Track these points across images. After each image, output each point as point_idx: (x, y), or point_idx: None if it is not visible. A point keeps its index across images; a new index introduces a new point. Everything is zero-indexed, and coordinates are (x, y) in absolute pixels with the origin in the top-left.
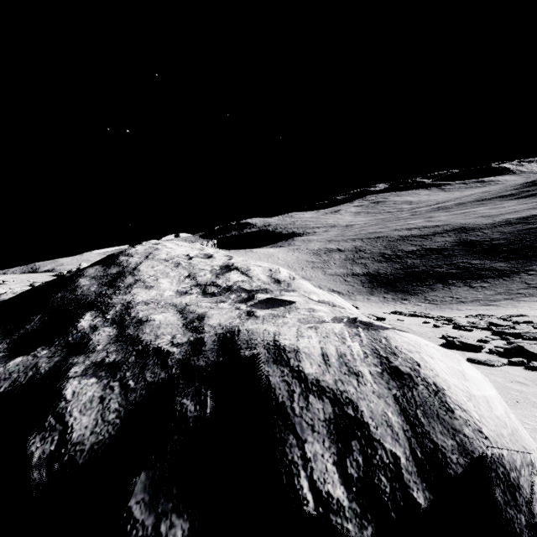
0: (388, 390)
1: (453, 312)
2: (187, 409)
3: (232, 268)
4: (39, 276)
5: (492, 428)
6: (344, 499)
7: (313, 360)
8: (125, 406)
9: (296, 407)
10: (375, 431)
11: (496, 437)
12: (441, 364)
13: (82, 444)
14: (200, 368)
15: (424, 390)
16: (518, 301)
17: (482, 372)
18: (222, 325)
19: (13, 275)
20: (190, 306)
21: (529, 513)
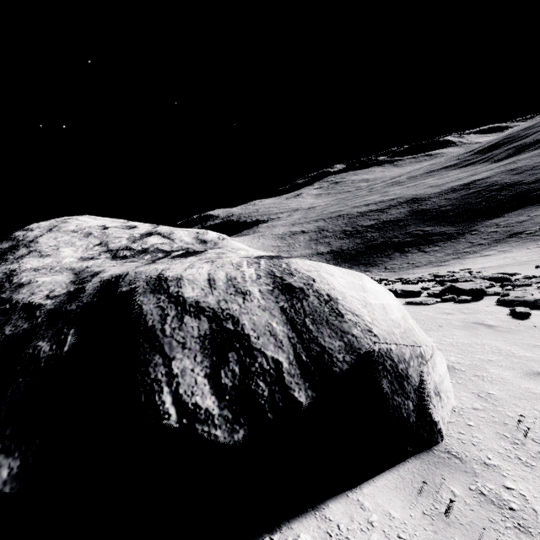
0: (275, 303)
1: (409, 276)
2: (40, 351)
3: (154, 234)
4: None
5: (384, 328)
6: (214, 408)
7: (196, 285)
8: None
9: (167, 328)
10: (256, 341)
11: (386, 335)
12: (341, 280)
13: None
14: (69, 312)
15: (316, 300)
16: (464, 259)
17: (416, 311)
18: (114, 274)
19: None
20: (90, 268)
21: (417, 399)
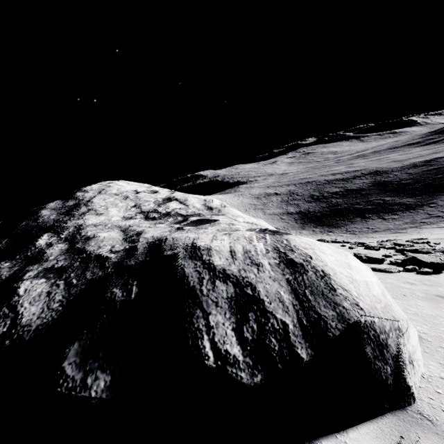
0: (282, 275)
1: (369, 240)
2: (116, 296)
3: (173, 200)
4: None
5: (368, 303)
6: (239, 355)
7: (222, 255)
8: (67, 297)
9: (204, 289)
10: (269, 305)
11: (370, 309)
12: (331, 258)
13: (29, 326)
14: (130, 267)
15: (313, 275)
16: (421, 228)
17: (380, 277)
18: (154, 236)
19: None
20: (132, 227)
21: (394, 365)
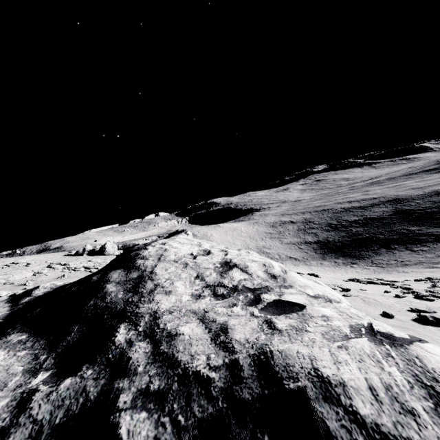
0: None
1: (400, 275)
2: None
3: (232, 266)
4: (53, 257)
5: None
6: None
7: (363, 396)
8: None
9: None
10: None
11: None
12: None
13: None
14: (247, 403)
15: None
16: None
17: None
18: (250, 341)
19: (33, 256)
20: (208, 313)
21: None
